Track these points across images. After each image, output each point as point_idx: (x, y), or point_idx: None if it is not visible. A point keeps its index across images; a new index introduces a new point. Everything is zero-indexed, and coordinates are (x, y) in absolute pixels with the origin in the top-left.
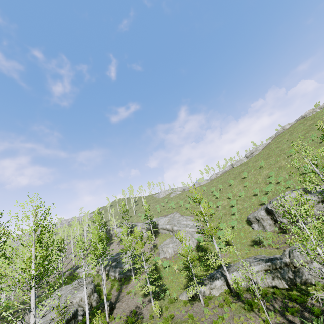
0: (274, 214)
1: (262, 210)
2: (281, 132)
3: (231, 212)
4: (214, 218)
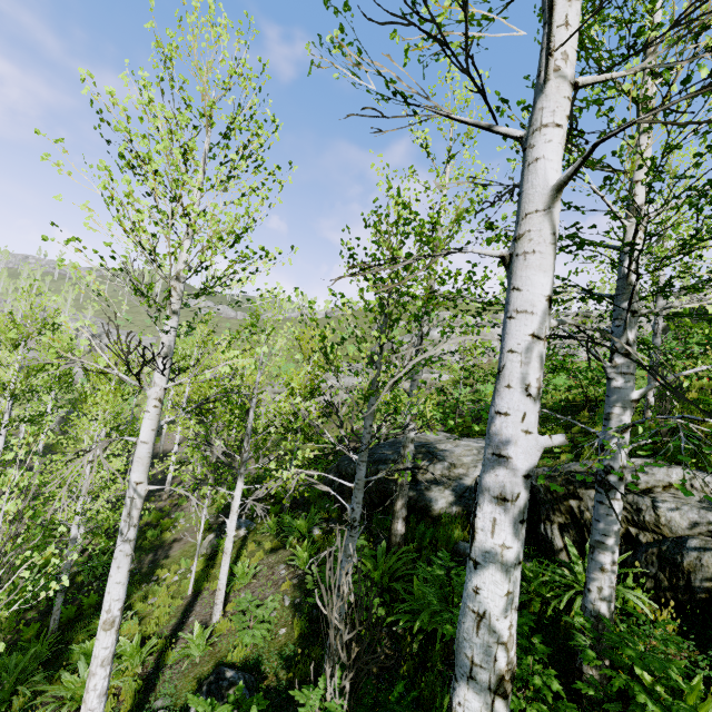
0: None
1: None
2: None
3: None
4: None
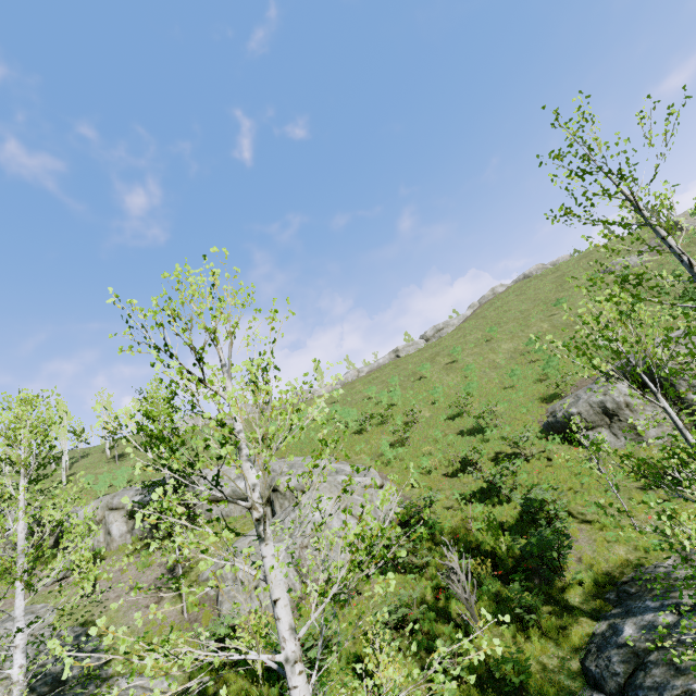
0: (672, 384)
1: (621, 383)
2: (491, 298)
3: (463, 429)
4: (414, 450)
